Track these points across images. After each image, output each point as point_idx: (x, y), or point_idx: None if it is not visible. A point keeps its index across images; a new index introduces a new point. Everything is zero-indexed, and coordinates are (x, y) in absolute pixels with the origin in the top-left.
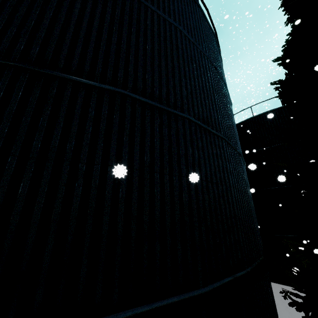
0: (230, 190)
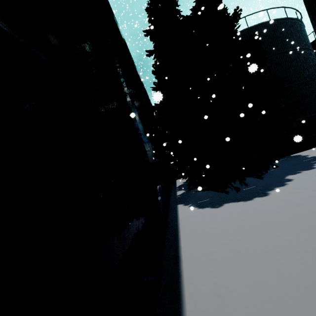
0: (314, 95)
